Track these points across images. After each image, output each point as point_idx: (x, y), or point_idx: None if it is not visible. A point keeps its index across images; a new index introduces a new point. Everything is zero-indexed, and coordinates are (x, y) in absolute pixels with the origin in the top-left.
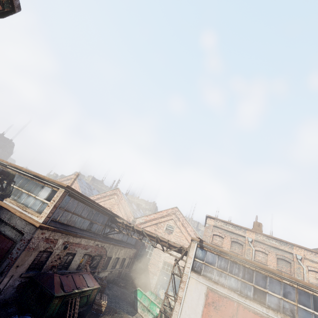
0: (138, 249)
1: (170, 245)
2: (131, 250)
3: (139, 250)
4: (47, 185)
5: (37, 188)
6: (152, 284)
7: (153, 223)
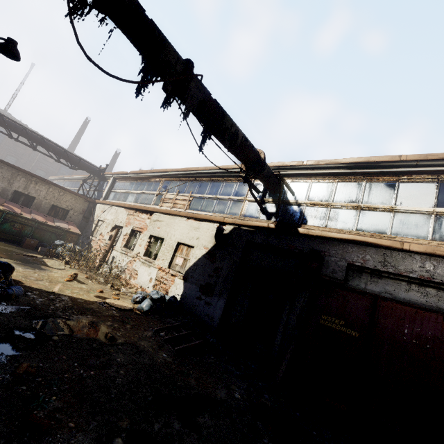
0: None
1: None
2: None
3: None
4: (412, 176)
5: (376, 190)
6: None
7: None
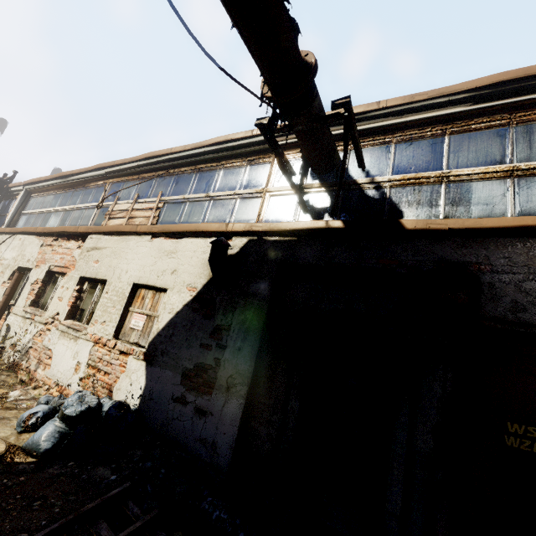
0: None
1: None
2: None
3: None
4: None
5: None
6: None
7: None
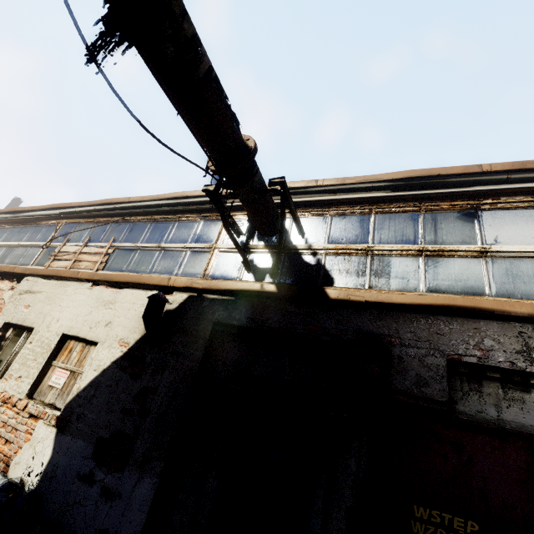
0: None
1: None
2: None
3: None
4: (501, 199)
5: (447, 222)
6: None
7: None
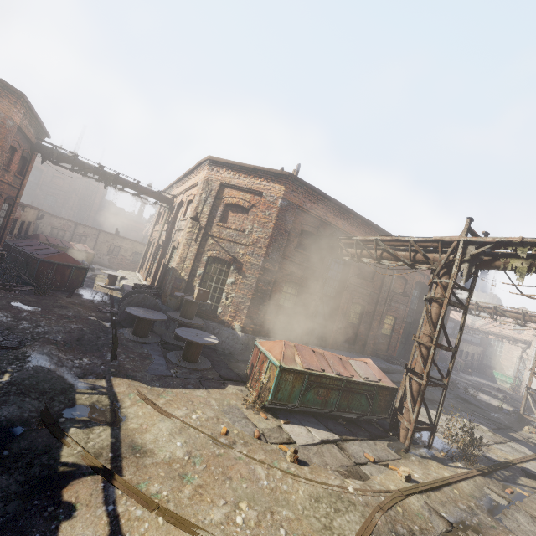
0: (484, 347)
1: (515, 339)
2: (477, 348)
3: (486, 348)
4: None
5: None
6: (508, 375)
7: (496, 324)
